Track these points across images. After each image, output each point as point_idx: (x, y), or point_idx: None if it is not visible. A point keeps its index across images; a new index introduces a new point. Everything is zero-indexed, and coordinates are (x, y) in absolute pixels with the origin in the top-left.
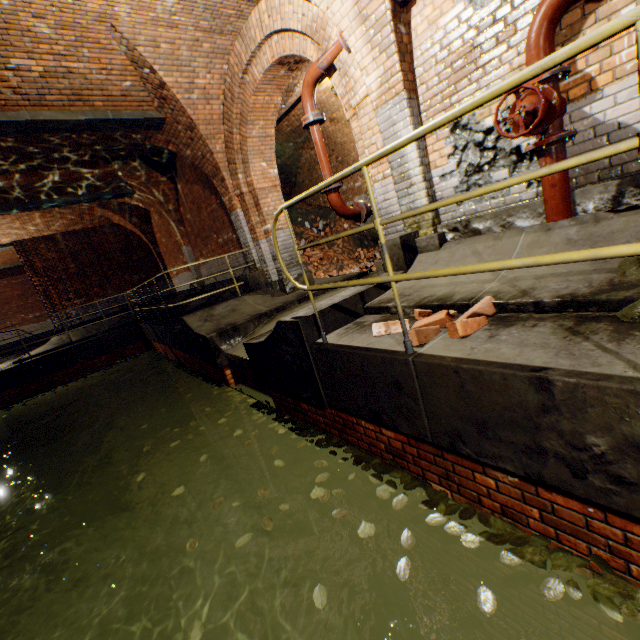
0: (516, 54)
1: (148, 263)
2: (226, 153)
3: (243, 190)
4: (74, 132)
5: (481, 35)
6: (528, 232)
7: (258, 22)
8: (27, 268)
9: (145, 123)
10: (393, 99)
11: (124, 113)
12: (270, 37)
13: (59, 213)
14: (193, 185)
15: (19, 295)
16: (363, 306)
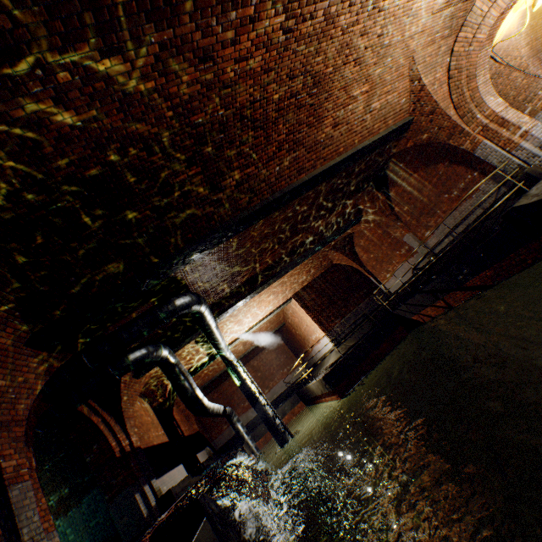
0: None
1: (363, 281)
2: (457, 114)
3: (484, 123)
4: (375, 150)
5: None
6: None
7: (483, 2)
8: (303, 309)
9: (403, 127)
10: None
11: (397, 124)
12: (494, 2)
13: (313, 262)
14: (409, 178)
15: (274, 357)
16: None
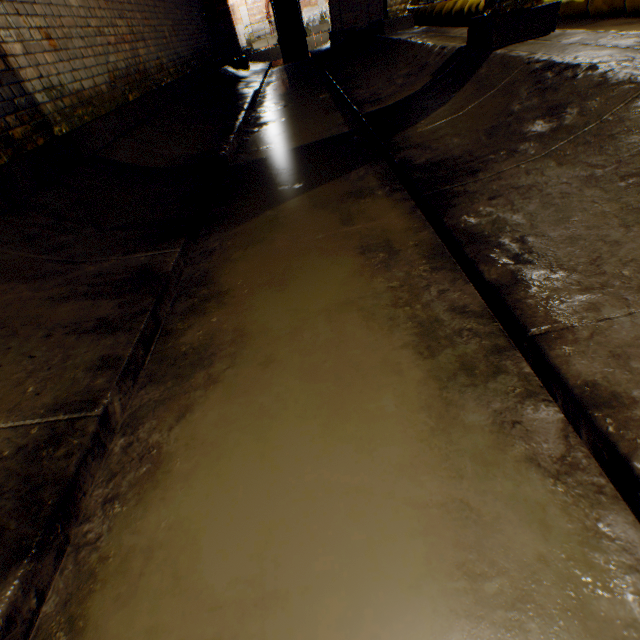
0: (263, 7)
1: None
2: None
3: None
4: None
5: (258, 1)
6: (271, 39)
7: None
8: None
9: None
10: (244, 7)
11: None
12: None
13: None
14: None
15: None
16: (252, 51)
